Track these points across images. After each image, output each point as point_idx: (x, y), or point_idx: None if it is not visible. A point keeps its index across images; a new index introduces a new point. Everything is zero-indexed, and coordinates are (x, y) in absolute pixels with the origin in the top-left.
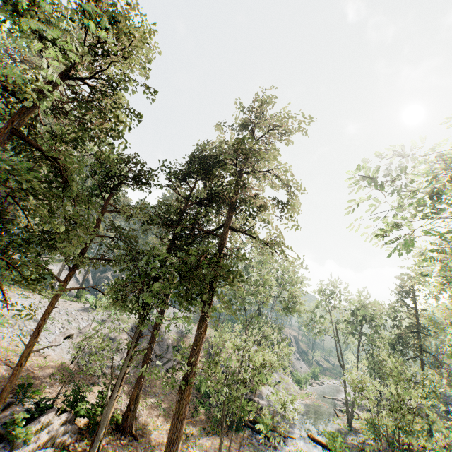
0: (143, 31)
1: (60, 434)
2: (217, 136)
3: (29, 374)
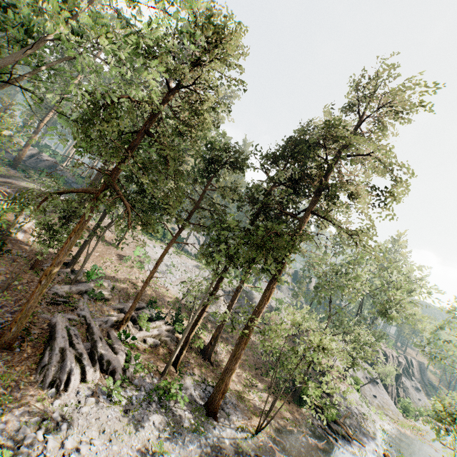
0: (238, 33)
1: (164, 336)
2: (325, 115)
3: (156, 296)
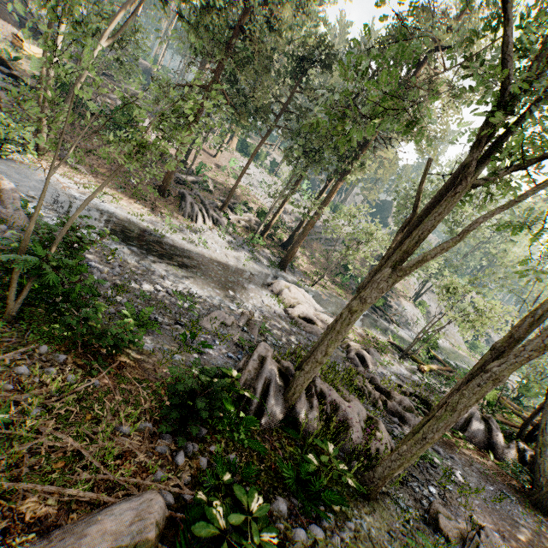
0: None
1: (253, 224)
2: None
3: (248, 202)
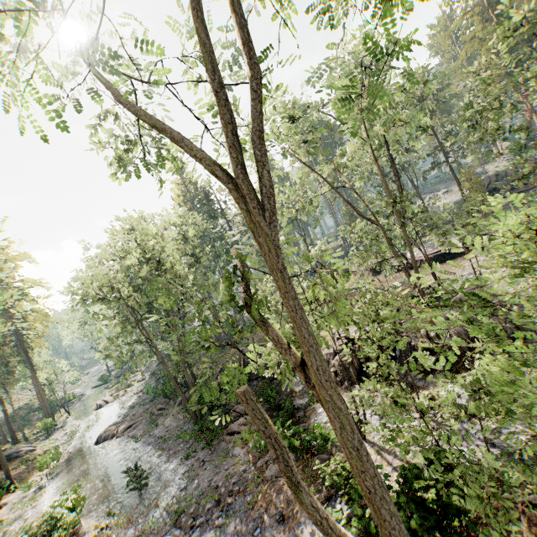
0: None
1: None
2: None
3: None
